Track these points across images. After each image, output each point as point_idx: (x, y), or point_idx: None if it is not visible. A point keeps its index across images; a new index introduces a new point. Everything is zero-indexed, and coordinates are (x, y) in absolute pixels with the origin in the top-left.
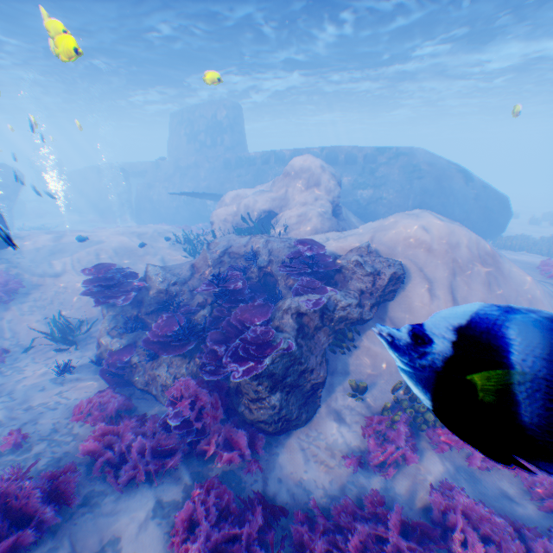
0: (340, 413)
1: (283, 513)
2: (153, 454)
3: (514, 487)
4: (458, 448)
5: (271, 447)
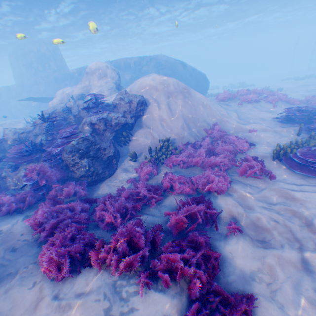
0: (127, 169)
1: (94, 202)
2: (21, 203)
3: (197, 169)
4: (176, 164)
5: (92, 188)
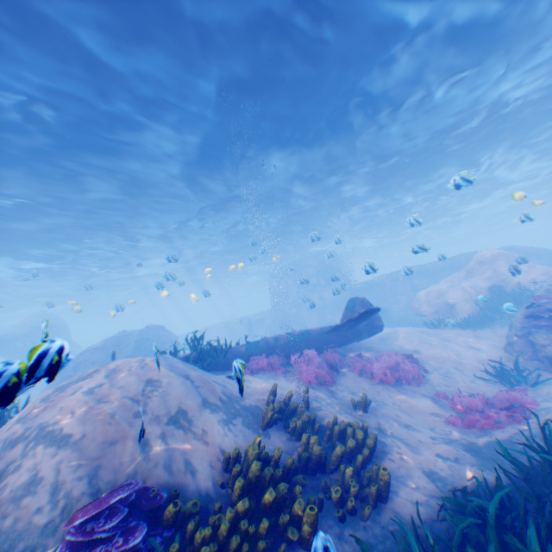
0: None
1: None
2: None
3: None
4: None
5: None
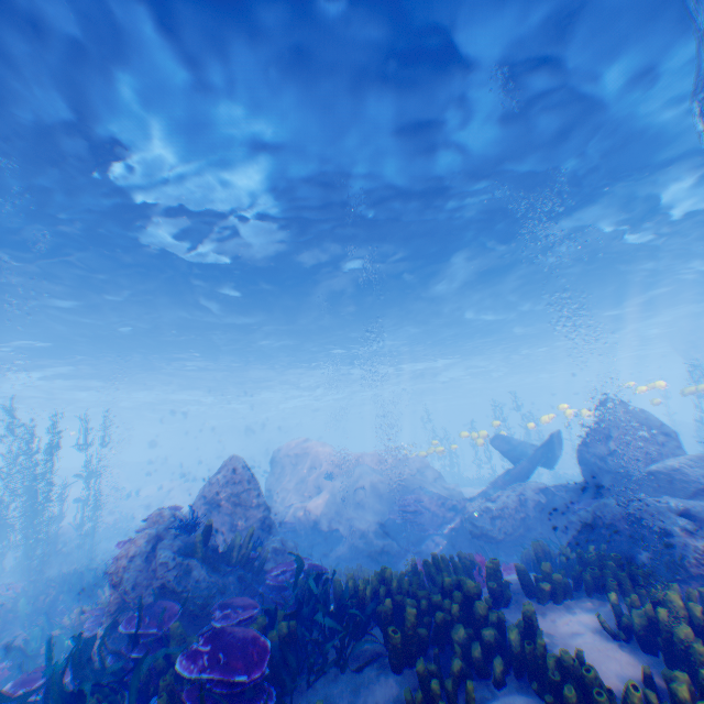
0: None
1: None
2: None
3: None
4: None
5: None
